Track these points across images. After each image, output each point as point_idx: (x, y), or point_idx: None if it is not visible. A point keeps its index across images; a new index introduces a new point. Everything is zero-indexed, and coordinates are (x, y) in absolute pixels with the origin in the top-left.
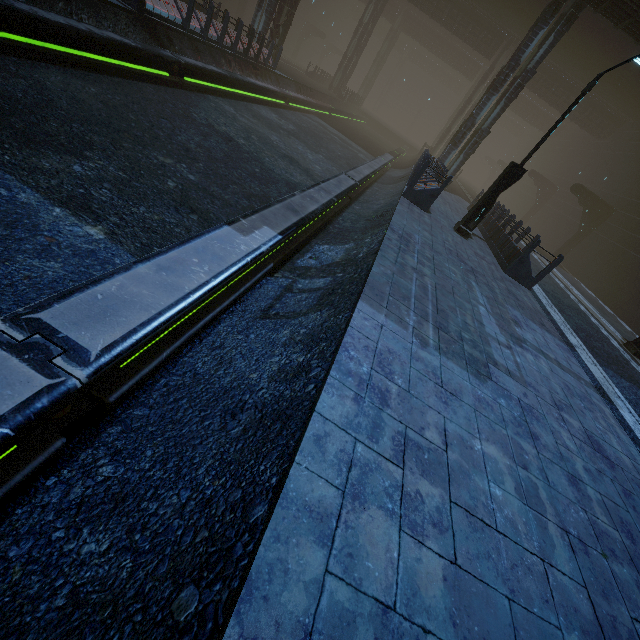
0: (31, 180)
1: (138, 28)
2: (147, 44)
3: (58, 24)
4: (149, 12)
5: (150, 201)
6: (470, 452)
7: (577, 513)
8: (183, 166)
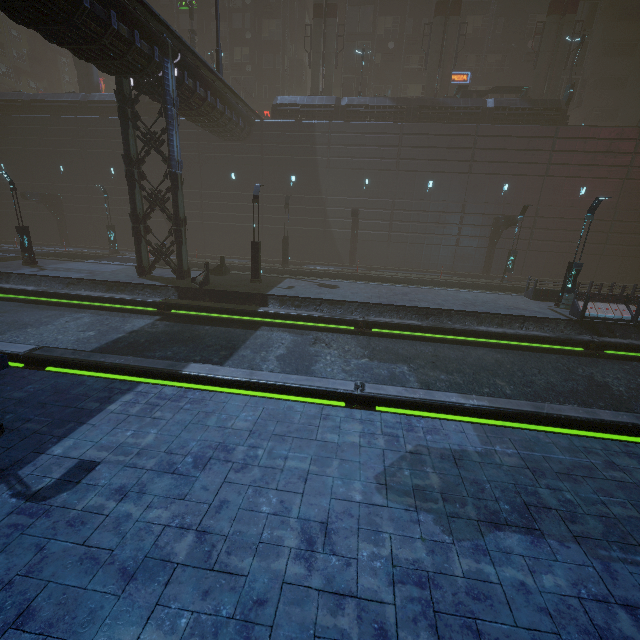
0: (420, 376)
1: (575, 327)
2: (566, 334)
3: (495, 332)
4: (590, 317)
5: (460, 391)
6: (419, 464)
7: (443, 532)
8: (510, 387)
